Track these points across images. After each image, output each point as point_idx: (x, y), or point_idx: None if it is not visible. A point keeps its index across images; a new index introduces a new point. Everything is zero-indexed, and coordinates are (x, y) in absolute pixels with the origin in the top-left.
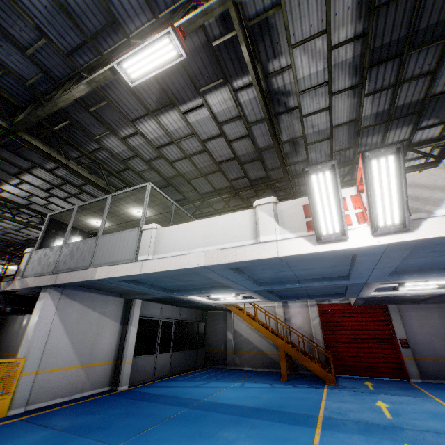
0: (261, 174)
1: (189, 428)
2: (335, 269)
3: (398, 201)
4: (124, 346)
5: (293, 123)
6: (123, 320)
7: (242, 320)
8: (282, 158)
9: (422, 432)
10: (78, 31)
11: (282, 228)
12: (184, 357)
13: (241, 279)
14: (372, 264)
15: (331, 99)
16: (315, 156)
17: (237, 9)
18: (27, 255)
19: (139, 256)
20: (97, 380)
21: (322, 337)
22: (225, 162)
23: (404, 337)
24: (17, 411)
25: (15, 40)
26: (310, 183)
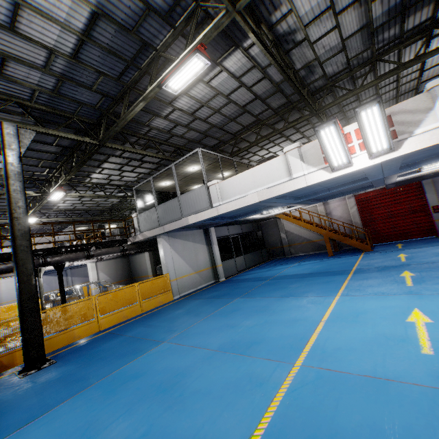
0: (282, 101)
1: (272, 287)
2: (354, 177)
3: (384, 134)
4: (214, 257)
5: (303, 52)
6: (207, 243)
7: (290, 223)
8: (299, 91)
9: (421, 264)
10: (121, 61)
11: (307, 165)
12: (253, 256)
13: (284, 200)
14: (379, 170)
15: (337, 20)
16: (331, 69)
17: (240, 14)
18: (135, 219)
19: (213, 204)
20: (206, 278)
21: (360, 220)
22: (249, 104)
23: (435, 204)
24: (177, 297)
25: (84, 84)
26: (320, 136)
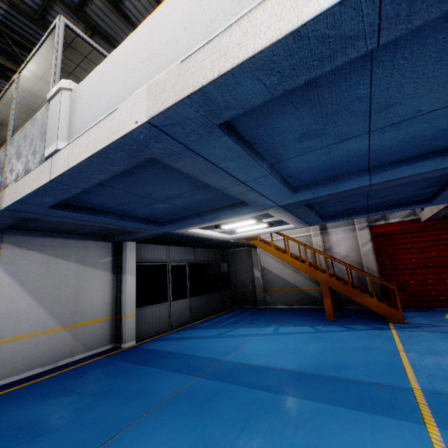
0: None
1: (188, 430)
2: None
3: None
4: (121, 298)
5: None
6: (115, 269)
7: (270, 256)
8: None
9: None
10: None
11: None
12: (206, 300)
13: (257, 172)
14: None
15: None
16: None
17: None
18: None
19: (46, 148)
20: (92, 340)
21: (376, 265)
22: None
23: None
24: None
25: None
26: None
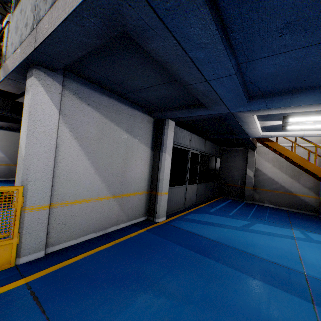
0: None
1: None
2: None
3: None
4: (159, 176)
5: None
6: (154, 146)
7: (267, 160)
8: None
9: None
10: None
11: None
12: (205, 188)
13: None
14: None
15: None
16: None
17: None
18: (6, 30)
19: None
20: (133, 211)
21: None
22: None
23: None
24: (32, 257)
25: None
26: None
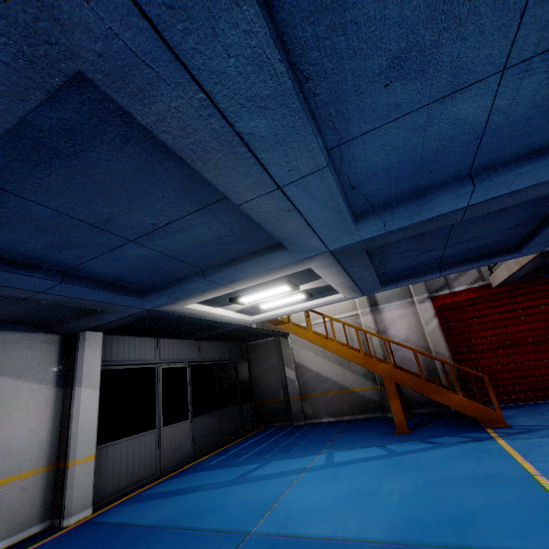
0: None
1: None
2: None
3: None
4: (70, 430)
5: None
6: (63, 379)
7: (306, 347)
8: None
9: None
10: None
11: None
12: (218, 420)
13: (305, 157)
14: None
15: None
16: None
17: None
18: None
19: None
20: (2, 520)
21: (447, 349)
22: None
23: None
24: None
25: None
26: None
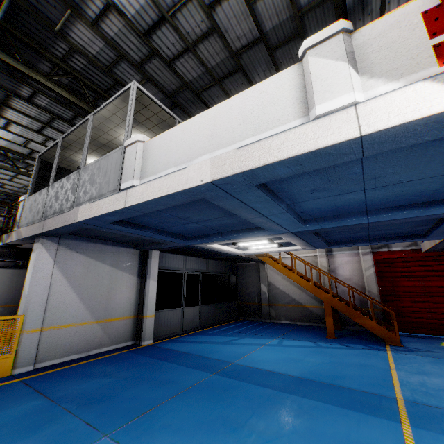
0: None
1: (210, 410)
2: None
3: None
4: (144, 300)
5: None
6: (140, 273)
7: (277, 272)
8: (344, 2)
9: None
10: None
11: (367, 78)
12: (215, 309)
13: (277, 210)
14: None
15: None
16: None
17: None
18: (22, 204)
19: (122, 183)
20: (117, 335)
21: (377, 290)
22: (246, 49)
23: None
24: (24, 370)
25: None
26: None
